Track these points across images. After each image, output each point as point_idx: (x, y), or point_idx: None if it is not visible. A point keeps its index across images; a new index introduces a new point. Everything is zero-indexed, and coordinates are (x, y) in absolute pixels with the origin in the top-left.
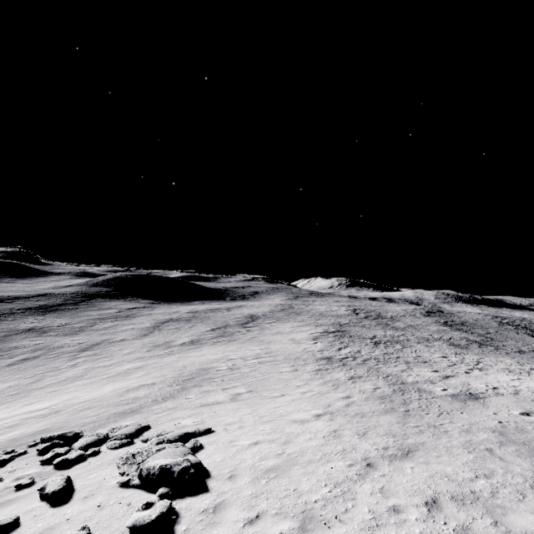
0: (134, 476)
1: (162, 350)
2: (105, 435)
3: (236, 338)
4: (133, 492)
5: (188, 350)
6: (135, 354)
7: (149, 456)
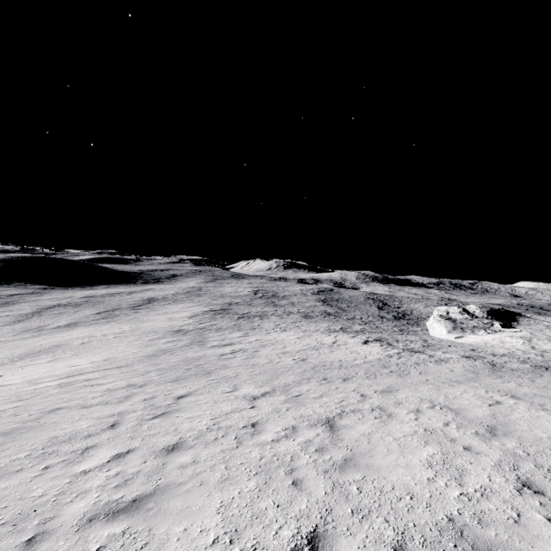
0: None
1: (30, 333)
2: None
3: (117, 319)
4: None
5: (59, 331)
6: None
7: None
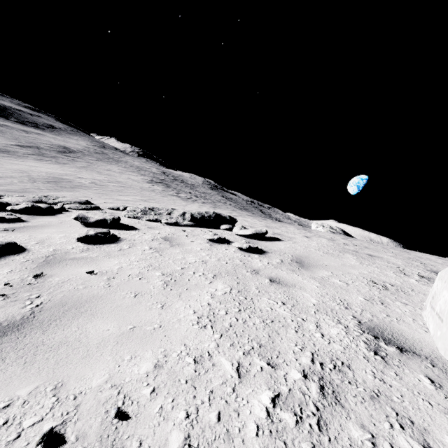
0: (178, 220)
1: None
2: (40, 199)
3: (64, 162)
4: (194, 228)
5: (4, 156)
6: None
7: (172, 211)
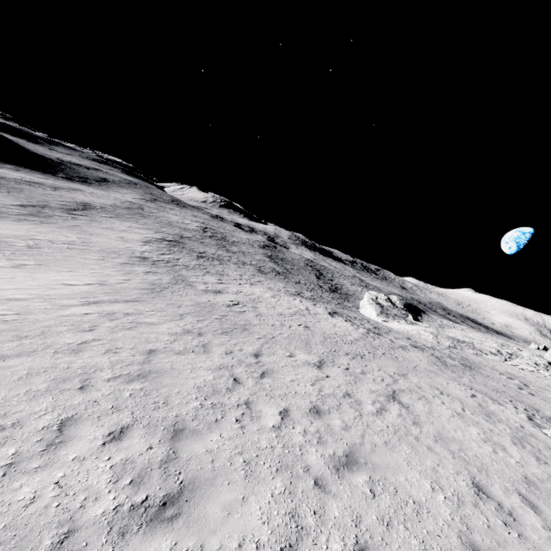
0: None
1: None
2: None
3: (53, 221)
4: None
5: None
6: None
7: None
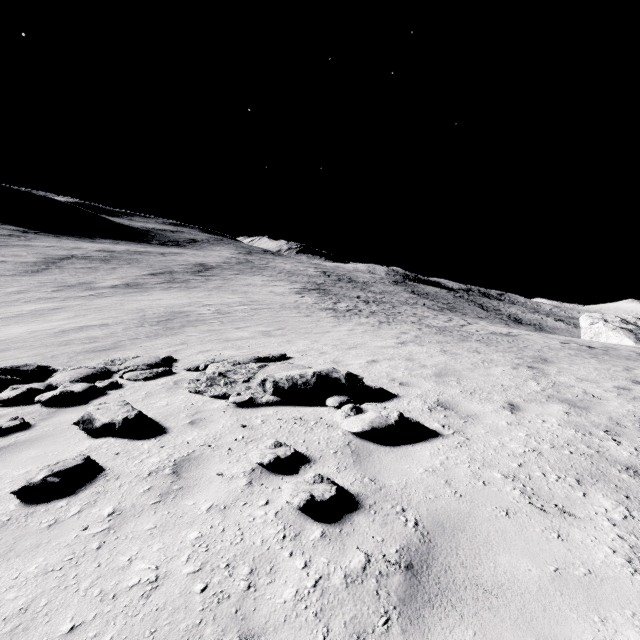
0: (255, 393)
1: (81, 291)
2: (103, 368)
3: (195, 285)
4: (277, 410)
5: (130, 293)
6: (32, 293)
7: (256, 373)
